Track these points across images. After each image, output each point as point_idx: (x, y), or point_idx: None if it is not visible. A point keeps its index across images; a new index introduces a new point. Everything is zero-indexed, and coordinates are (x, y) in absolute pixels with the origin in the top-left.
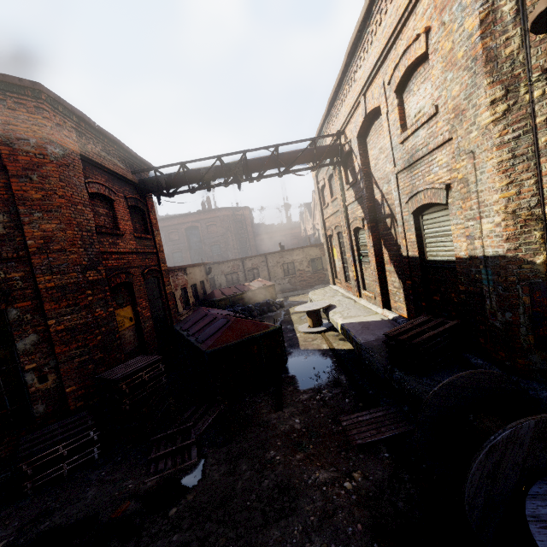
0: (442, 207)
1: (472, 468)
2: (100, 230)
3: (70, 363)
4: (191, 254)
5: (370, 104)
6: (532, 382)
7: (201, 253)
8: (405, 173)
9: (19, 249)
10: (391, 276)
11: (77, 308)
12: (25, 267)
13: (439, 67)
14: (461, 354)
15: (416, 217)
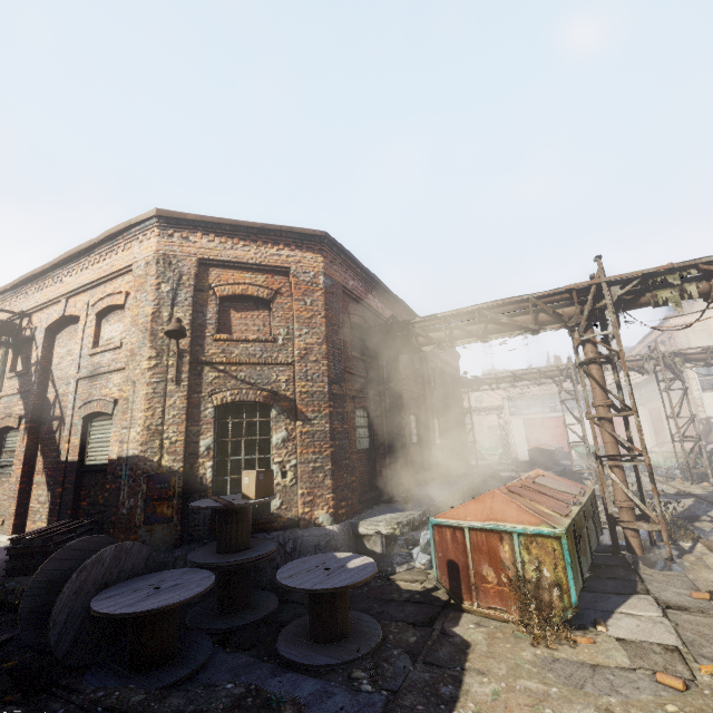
0: (110, 417)
1: (65, 588)
2: None
3: None
4: None
5: (71, 310)
6: None
7: None
8: (87, 381)
9: None
10: (40, 489)
11: None
12: None
13: (130, 320)
14: None
15: (86, 422)
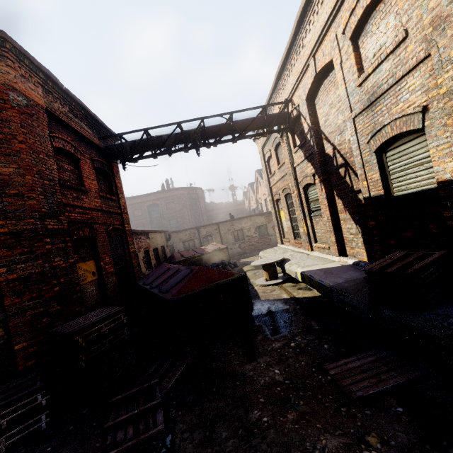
0: (413, 136)
1: None
2: (63, 182)
3: (21, 316)
4: (153, 227)
5: (321, 62)
6: None
7: (161, 226)
8: (364, 114)
9: None
10: (347, 223)
11: (33, 257)
12: None
13: None
14: None
15: (379, 155)
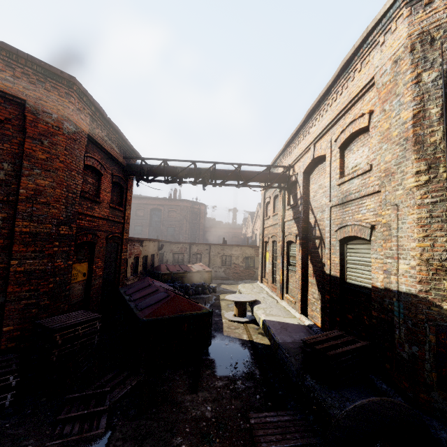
0: (365, 241)
1: None
2: (84, 194)
3: (17, 303)
4: (150, 230)
5: (318, 152)
6: (432, 419)
7: (158, 231)
8: (338, 208)
9: (10, 194)
10: (312, 287)
11: (41, 255)
12: (10, 210)
13: (377, 139)
14: (367, 374)
15: (342, 244)
